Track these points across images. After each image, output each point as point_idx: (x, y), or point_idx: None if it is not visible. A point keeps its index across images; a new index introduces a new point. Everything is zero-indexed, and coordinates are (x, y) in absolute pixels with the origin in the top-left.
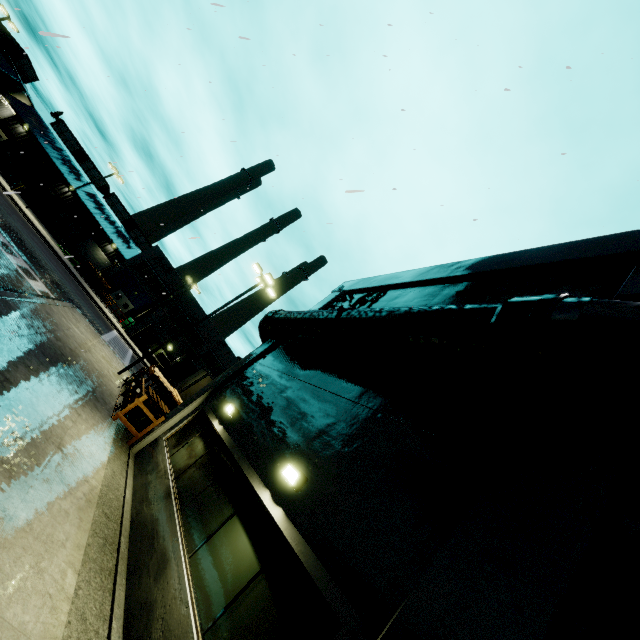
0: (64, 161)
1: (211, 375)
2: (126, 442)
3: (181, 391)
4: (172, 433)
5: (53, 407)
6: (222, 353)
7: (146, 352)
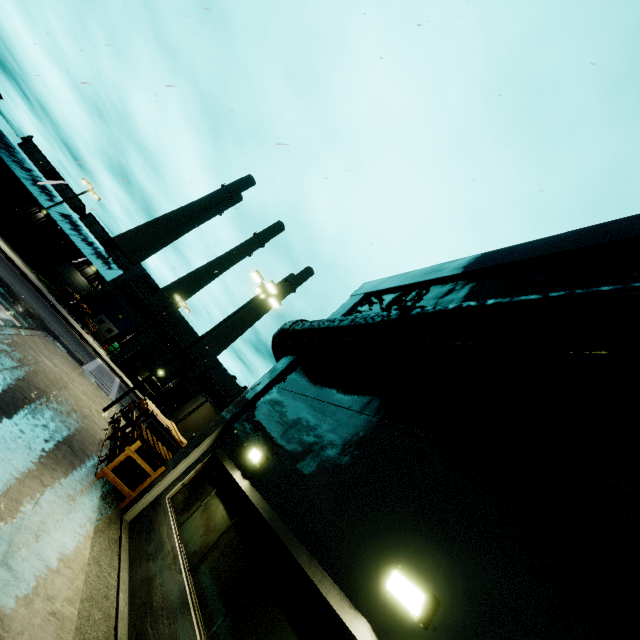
0: (34, 182)
1: (211, 401)
2: (116, 506)
3: (178, 422)
4: (177, 489)
5: None
6: (217, 373)
7: (135, 379)
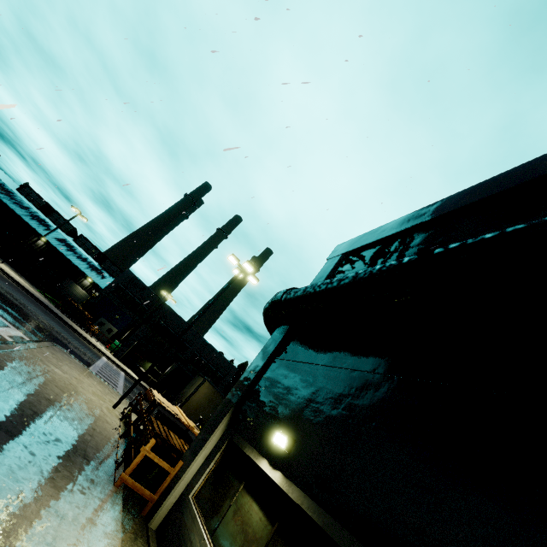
0: (32, 217)
1: (208, 380)
2: (139, 513)
3: (182, 405)
4: (199, 486)
5: (5, 538)
6: (206, 352)
7: (137, 370)
